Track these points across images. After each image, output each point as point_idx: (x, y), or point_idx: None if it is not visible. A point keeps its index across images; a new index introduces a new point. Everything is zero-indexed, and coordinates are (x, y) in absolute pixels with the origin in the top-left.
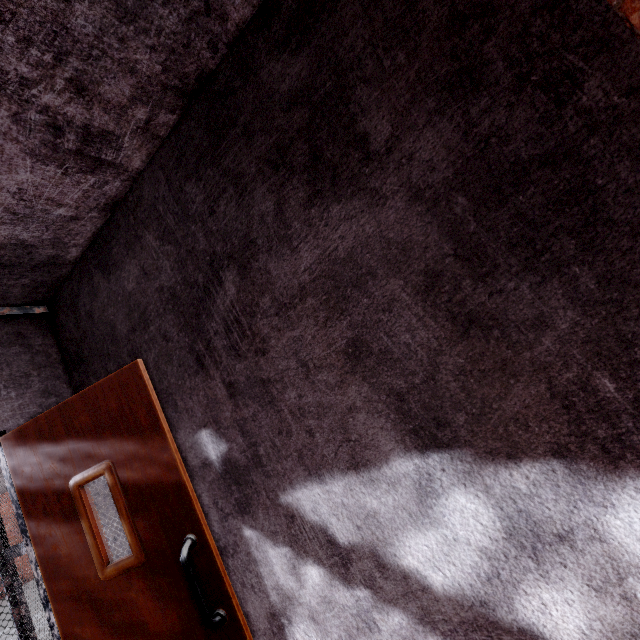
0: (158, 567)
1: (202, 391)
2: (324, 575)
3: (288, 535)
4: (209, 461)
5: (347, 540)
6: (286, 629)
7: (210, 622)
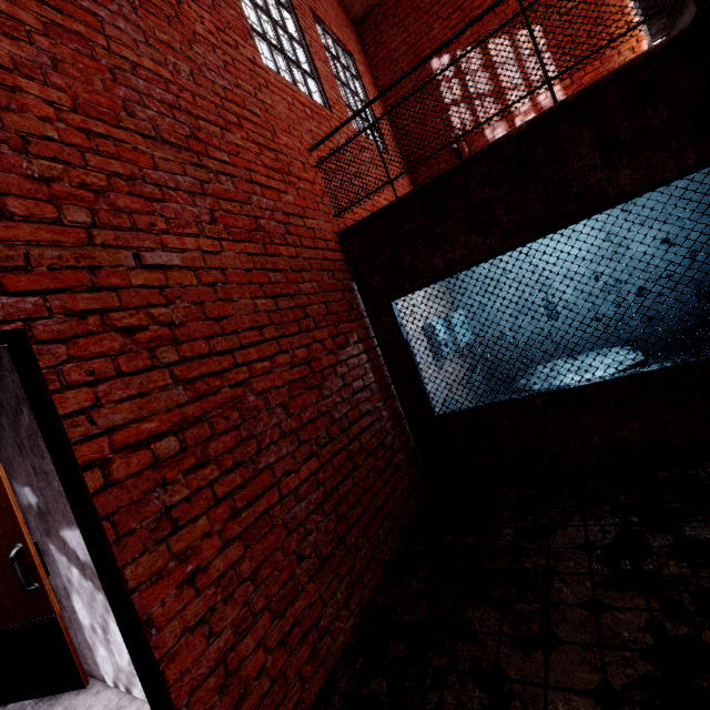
0: (3, 558)
1: (24, 466)
2: (79, 573)
3: (65, 551)
4: (32, 504)
5: (83, 559)
6: (71, 595)
7: (26, 589)
